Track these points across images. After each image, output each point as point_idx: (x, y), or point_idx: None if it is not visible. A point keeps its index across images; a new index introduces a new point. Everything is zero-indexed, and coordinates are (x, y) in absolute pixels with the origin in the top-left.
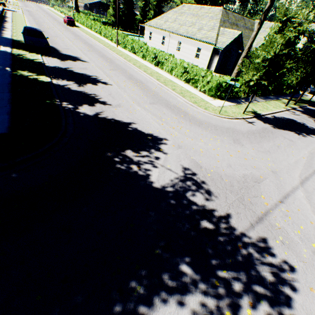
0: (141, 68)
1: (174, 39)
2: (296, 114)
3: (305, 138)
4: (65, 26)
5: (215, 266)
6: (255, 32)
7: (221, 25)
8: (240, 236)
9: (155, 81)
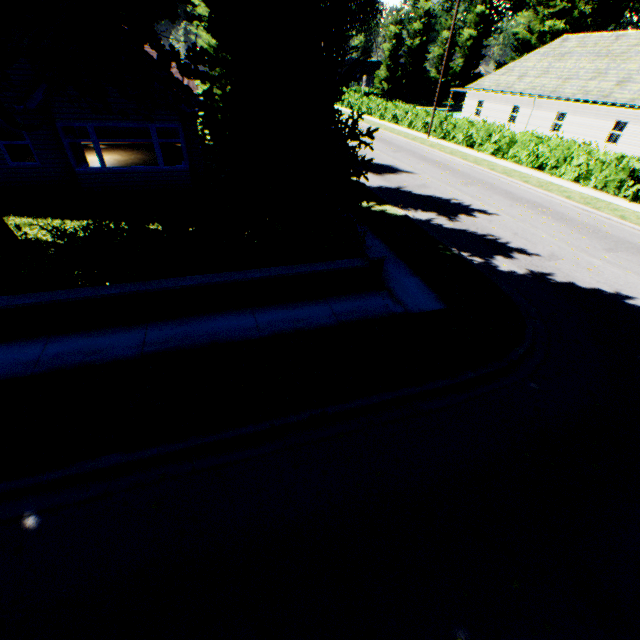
0: (513, 176)
1: (545, 108)
2: None
3: None
4: None
5: None
6: None
7: None
8: None
9: (564, 201)
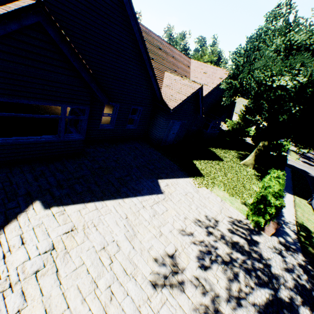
0: None
1: None
2: (302, 159)
3: None
4: None
5: None
6: None
7: None
8: None
9: None
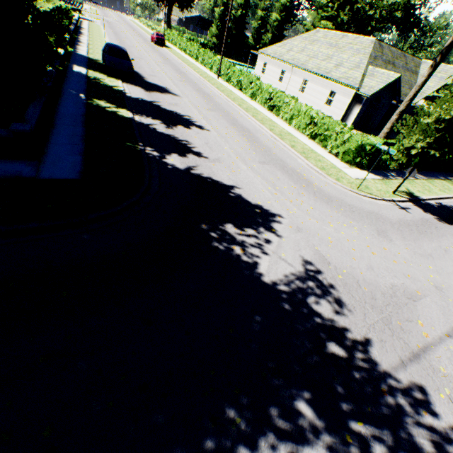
0: (249, 112)
1: (298, 75)
2: None
3: None
4: (152, 45)
5: (347, 412)
6: (423, 77)
7: (371, 63)
8: (384, 376)
9: (267, 131)
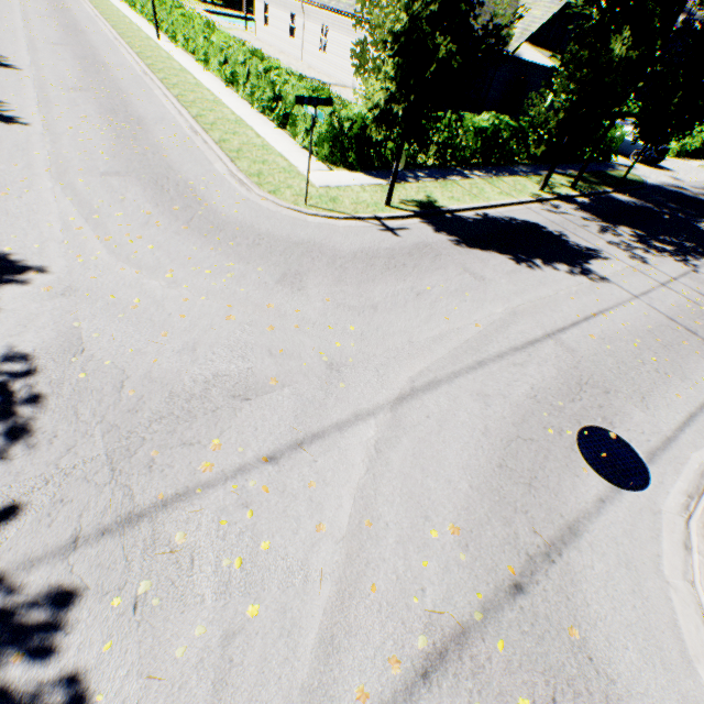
0: (177, 89)
1: (313, 19)
2: (557, 212)
3: (534, 271)
4: None
5: None
6: None
7: None
8: None
9: (189, 120)
